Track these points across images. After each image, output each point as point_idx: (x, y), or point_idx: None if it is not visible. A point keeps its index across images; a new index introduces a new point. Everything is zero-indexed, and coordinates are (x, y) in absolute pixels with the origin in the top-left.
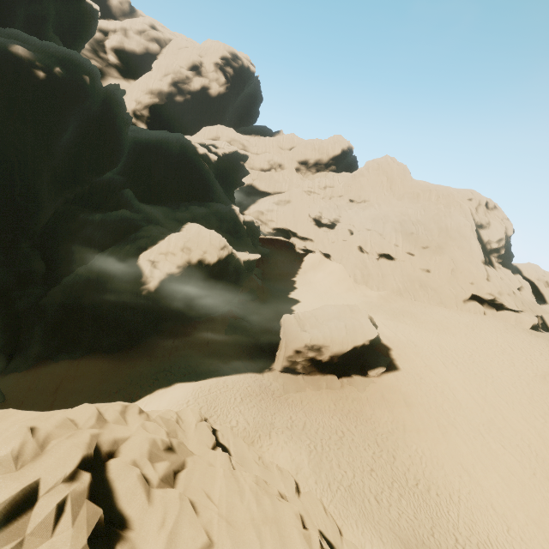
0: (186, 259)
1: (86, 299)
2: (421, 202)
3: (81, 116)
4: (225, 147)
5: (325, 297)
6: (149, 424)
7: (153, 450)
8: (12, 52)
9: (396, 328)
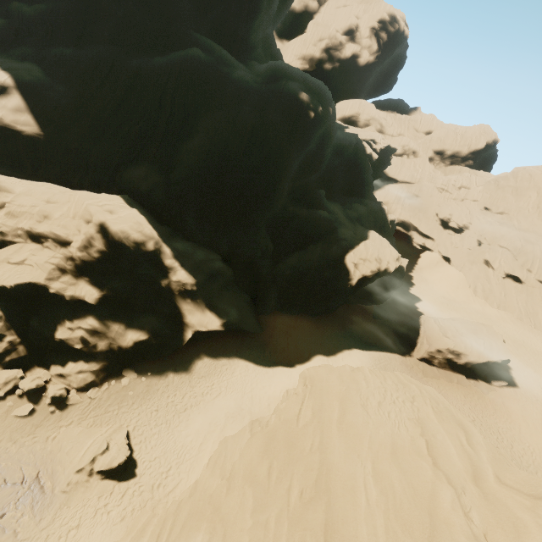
0: (378, 267)
1: (308, 280)
2: None
3: None
4: (381, 142)
5: (444, 301)
6: None
7: None
8: (300, 98)
9: (516, 352)
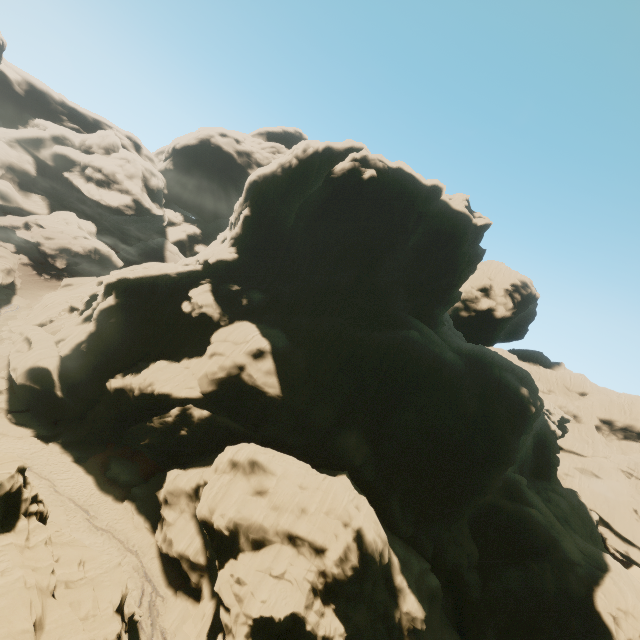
0: None
1: (546, 627)
2: None
3: None
4: (555, 412)
5: None
6: None
7: None
8: (520, 393)
9: None
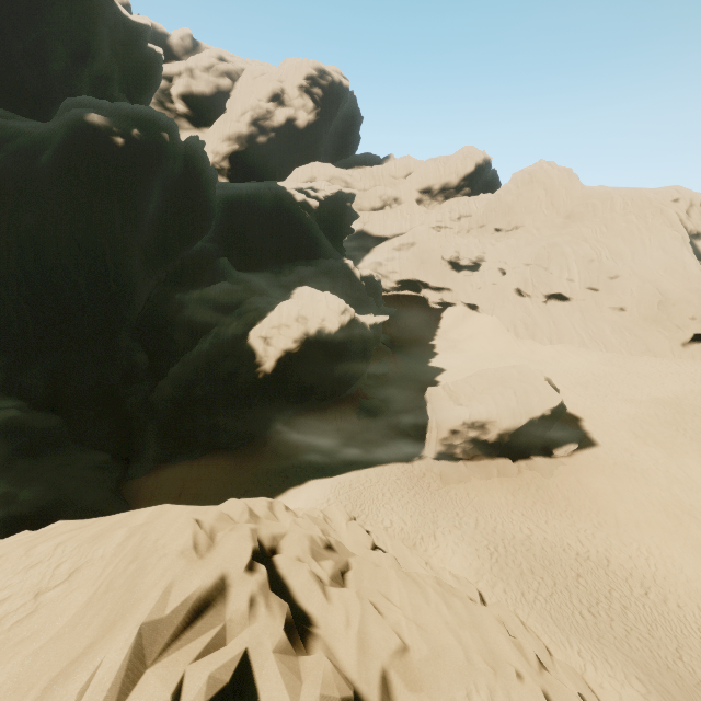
0: (303, 330)
1: (197, 390)
2: (600, 215)
3: (164, 180)
4: (326, 189)
5: (478, 360)
6: (300, 520)
7: (314, 548)
8: (88, 122)
9: (585, 391)
